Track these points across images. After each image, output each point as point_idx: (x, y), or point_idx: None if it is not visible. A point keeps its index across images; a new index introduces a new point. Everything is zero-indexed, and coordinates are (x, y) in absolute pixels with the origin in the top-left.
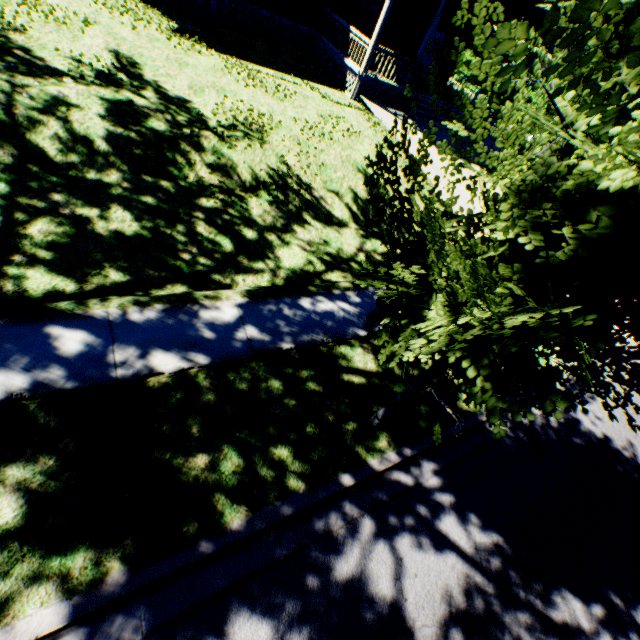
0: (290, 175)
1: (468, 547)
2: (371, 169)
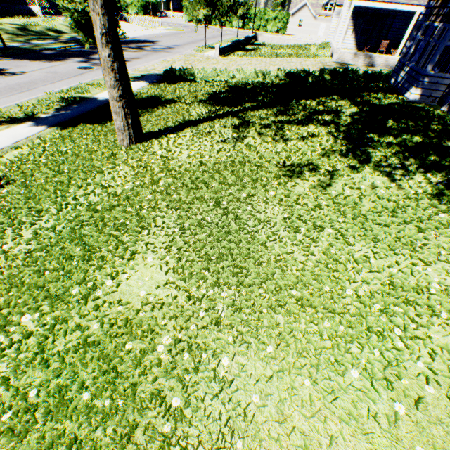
0: (52, 29)
1: None
2: (67, 24)
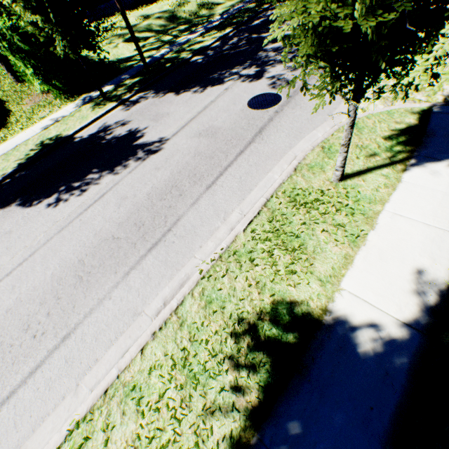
0: (202, 3)
1: None
2: None
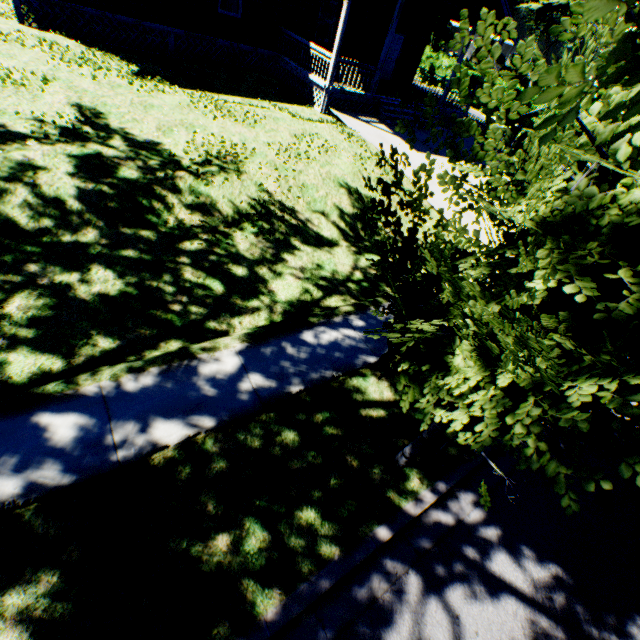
0: (272, 202)
1: (526, 587)
2: (353, 182)
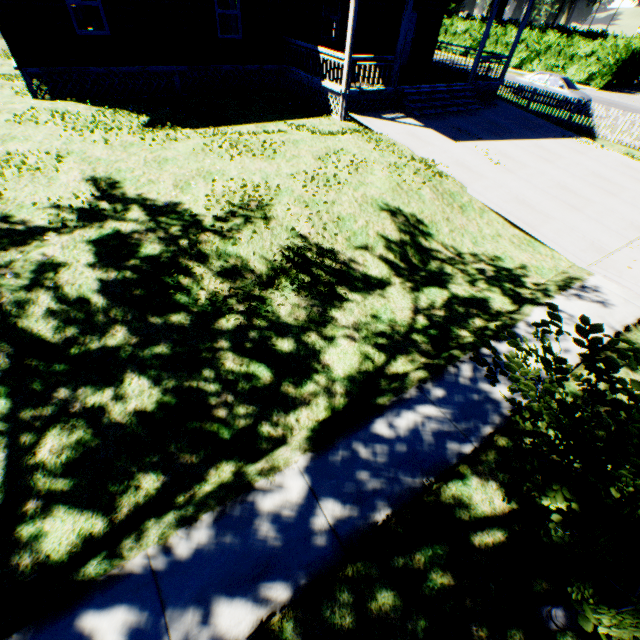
0: (308, 247)
1: None
2: (393, 200)
